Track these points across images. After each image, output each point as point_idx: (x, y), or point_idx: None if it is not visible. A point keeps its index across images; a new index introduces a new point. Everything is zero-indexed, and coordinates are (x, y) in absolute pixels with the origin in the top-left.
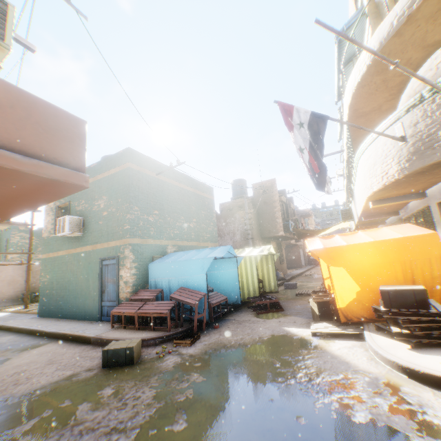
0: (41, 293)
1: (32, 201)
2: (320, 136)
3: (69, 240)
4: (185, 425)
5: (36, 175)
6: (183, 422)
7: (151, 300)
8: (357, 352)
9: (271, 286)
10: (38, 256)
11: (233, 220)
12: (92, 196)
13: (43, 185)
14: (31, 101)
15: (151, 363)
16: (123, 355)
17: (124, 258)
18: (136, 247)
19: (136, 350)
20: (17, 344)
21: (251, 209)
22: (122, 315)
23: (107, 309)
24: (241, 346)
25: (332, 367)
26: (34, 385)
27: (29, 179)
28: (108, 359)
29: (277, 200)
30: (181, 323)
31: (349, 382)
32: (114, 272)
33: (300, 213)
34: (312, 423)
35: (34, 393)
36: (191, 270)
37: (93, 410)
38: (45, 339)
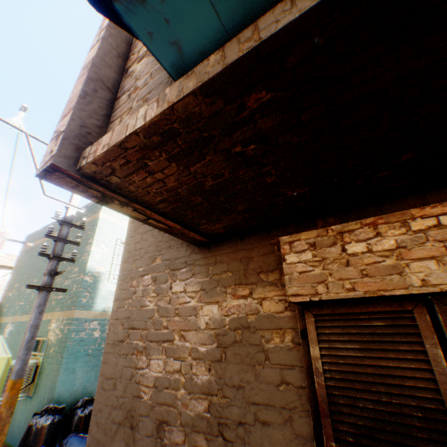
0: None
1: None
2: None
3: None
4: None
5: None
6: None
7: None
8: None
9: None
10: None
11: None
12: None
13: None
14: None
15: None
16: None
17: None
18: None
19: None
20: None
21: None
22: None
23: None
24: None
25: None
26: None
27: None
28: None
29: None
30: None
31: None
32: None
33: None
34: None
35: None
36: None
37: None
38: None
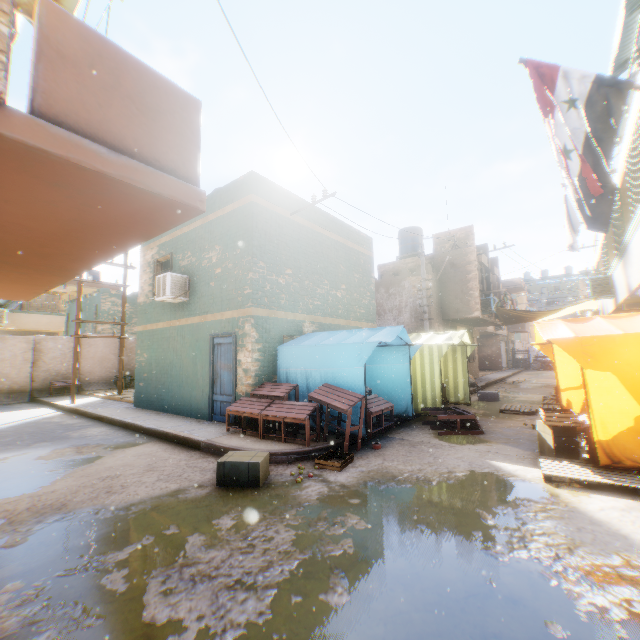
0: (137, 377)
1: (123, 236)
2: (609, 123)
3: (171, 307)
4: (346, 598)
5: (128, 183)
6: (343, 591)
7: (282, 399)
8: (639, 520)
9: (458, 395)
10: (133, 329)
11: (399, 291)
12: (201, 246)
13: (138, 204)
14: (118, 60)
15: (285, 489)
16: (245, 472)
17: (243, 335)
18: (260, 320)
19: (263, 468)
20: (109, 439)
21: (429, 273)
22: (240, 416)
23: (220, 405)
24: (421, 482)
25: (595, 541)
26: (130, 497)
27: (119, 192)
28: (225, 475)
29: (473, 261)
30: (324, 436)
31: (638, 573)
32: (230, 355)
33: (505, 285)
34: (579, 639)
35: (130, 508)
36: (340, 359)
37: (208, 547)
38: (142, 436)
